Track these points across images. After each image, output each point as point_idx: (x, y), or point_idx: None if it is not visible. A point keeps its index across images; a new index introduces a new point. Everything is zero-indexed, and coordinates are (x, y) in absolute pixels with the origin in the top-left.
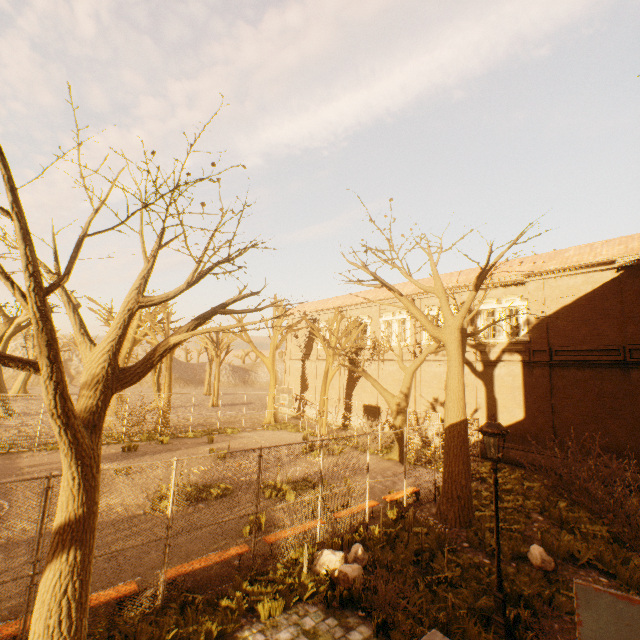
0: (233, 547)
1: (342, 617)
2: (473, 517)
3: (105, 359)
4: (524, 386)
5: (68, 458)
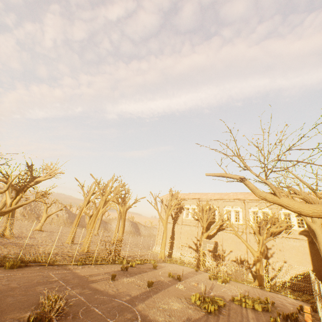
0: None
1: None
2: None
3: None
4: (310, 253)
5: None
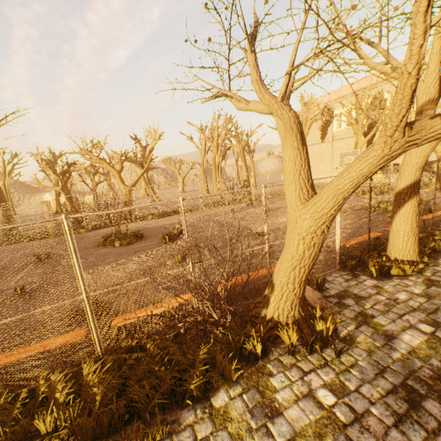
0: None
1: None
2: None
3: (437, 84)
4: None
5: (436, 142)
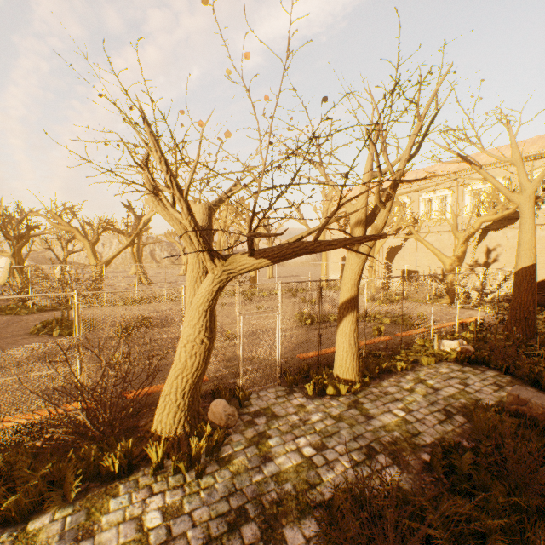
0: (381, 337)
1: (473, 367)
2: (536, 332)
3: (364, 210)
4: None
5: (361, 262)
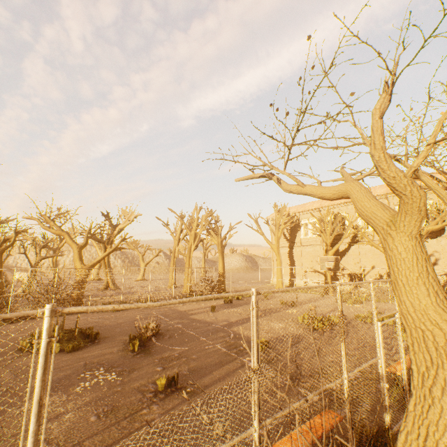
0: None
1: None
2: None
3: None
4: None
5: None
